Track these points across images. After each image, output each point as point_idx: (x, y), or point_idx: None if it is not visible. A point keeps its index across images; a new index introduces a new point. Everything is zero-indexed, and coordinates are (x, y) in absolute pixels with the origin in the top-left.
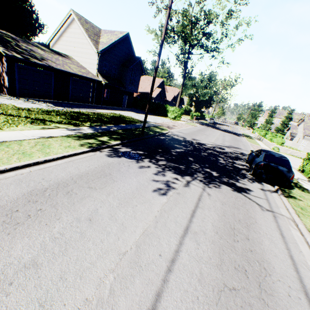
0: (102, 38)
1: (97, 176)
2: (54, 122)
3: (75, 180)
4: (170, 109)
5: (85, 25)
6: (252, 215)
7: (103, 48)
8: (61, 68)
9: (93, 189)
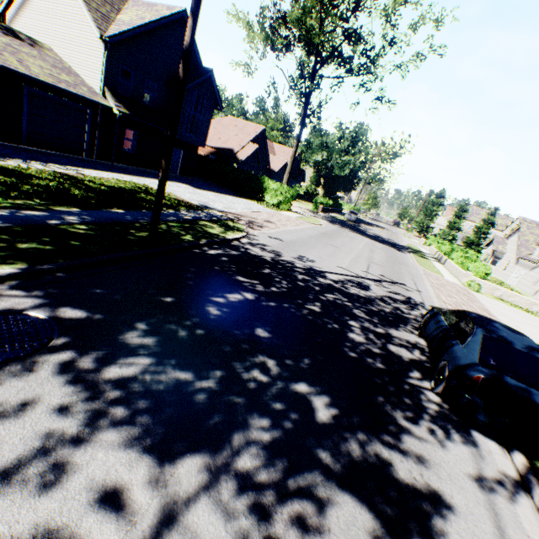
0: (125, 15)
1: None
2: None
3: None
4: (270, 186)
5: None
6: None
7: (118, 32)
8: None
9: None
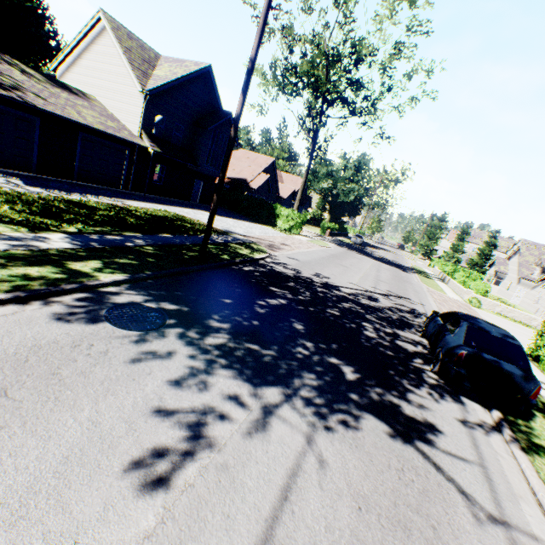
0: (159, 70)
1: None
2: None
3: None
4: (282, 212)
5: (126, 42)
6: None
7: (156, 86)
8: (57, 110)
9: None
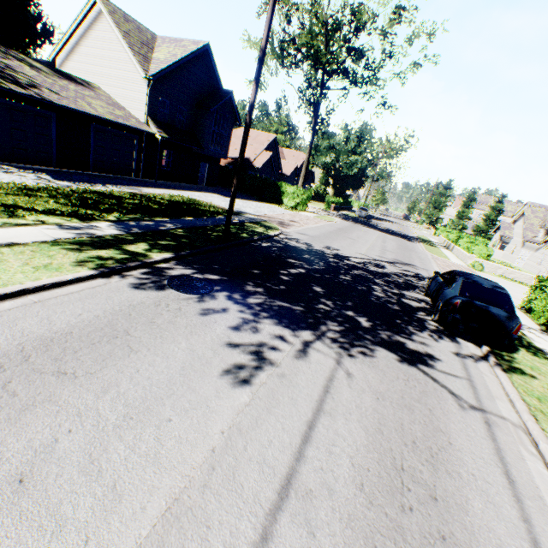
0: (158, 53)
1: (92, 340)
2: (38, 211)
3: (27, 355)
4: (287, 190)
5: (123, 25)
6: (441, 425)
7: (158, 70)
8: (71, 104)
9: (67, 378)
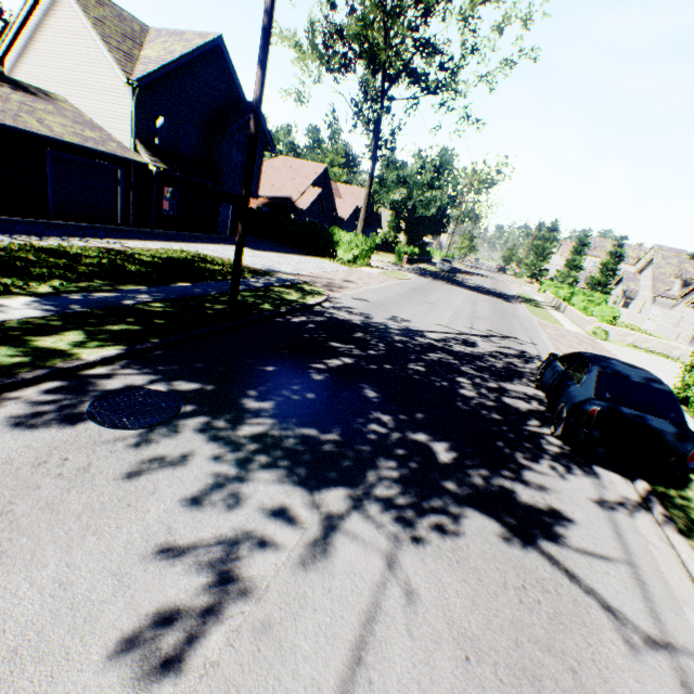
0: (149, 49)
1: None
2: None
3: None
4: (342, 238)
5: (94, 10)
6: None
7: (146, 73)
8: (6, 119)
9: None
